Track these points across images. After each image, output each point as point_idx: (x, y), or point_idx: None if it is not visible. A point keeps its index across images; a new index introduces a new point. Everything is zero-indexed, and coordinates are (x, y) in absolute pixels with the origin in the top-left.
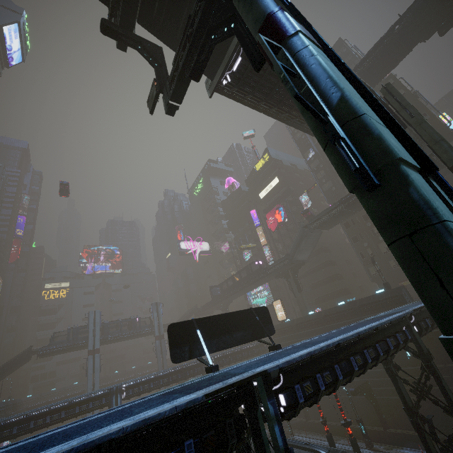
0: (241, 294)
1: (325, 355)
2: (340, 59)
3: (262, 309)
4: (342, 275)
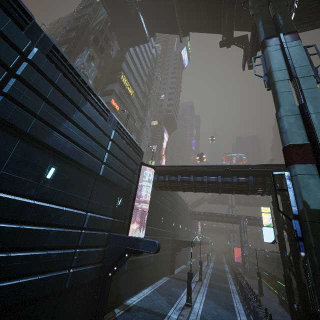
0: None
1: None
2: (283, 46)
3: None
4: None
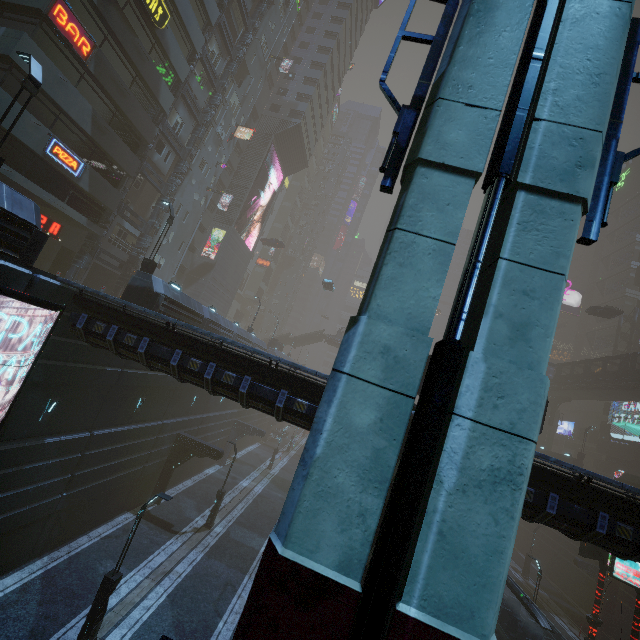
0: (594, 396)
1: (539, 468)
2: None
3: None
4: None
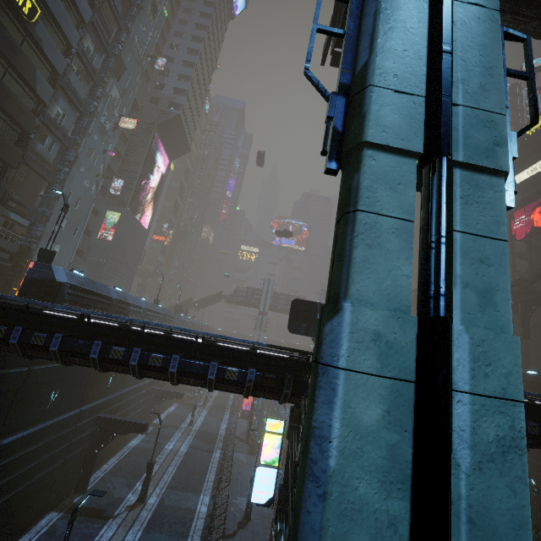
0: None
1: None
2: None
3: None
4: None
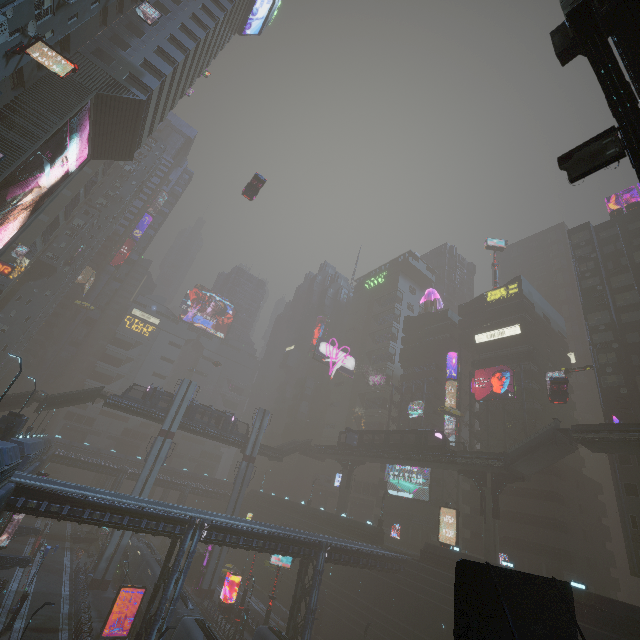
0: (386, 462)
1: None
2: None
3: (565, 588)
4: (568, 527)
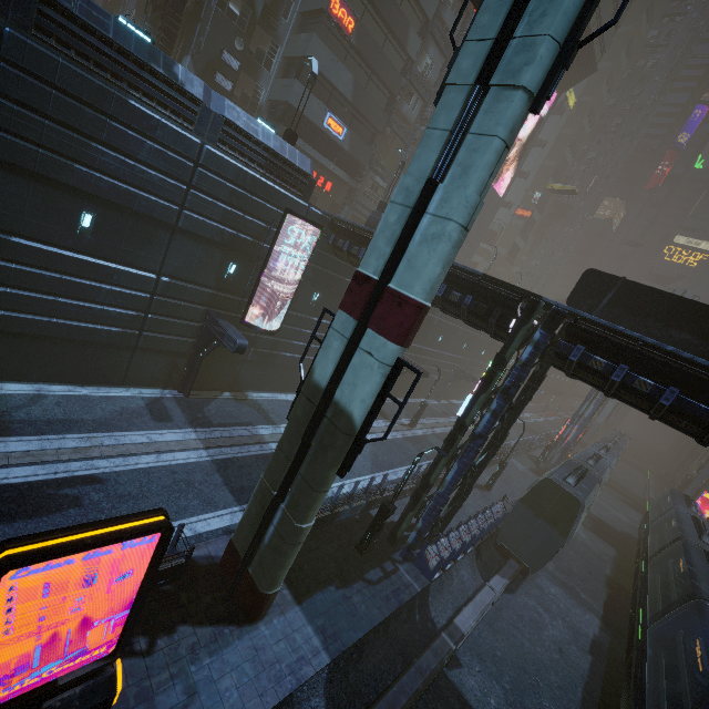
0: None
1: (662, 362)
2: None
3: None
4: None
